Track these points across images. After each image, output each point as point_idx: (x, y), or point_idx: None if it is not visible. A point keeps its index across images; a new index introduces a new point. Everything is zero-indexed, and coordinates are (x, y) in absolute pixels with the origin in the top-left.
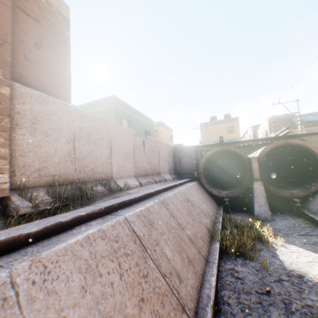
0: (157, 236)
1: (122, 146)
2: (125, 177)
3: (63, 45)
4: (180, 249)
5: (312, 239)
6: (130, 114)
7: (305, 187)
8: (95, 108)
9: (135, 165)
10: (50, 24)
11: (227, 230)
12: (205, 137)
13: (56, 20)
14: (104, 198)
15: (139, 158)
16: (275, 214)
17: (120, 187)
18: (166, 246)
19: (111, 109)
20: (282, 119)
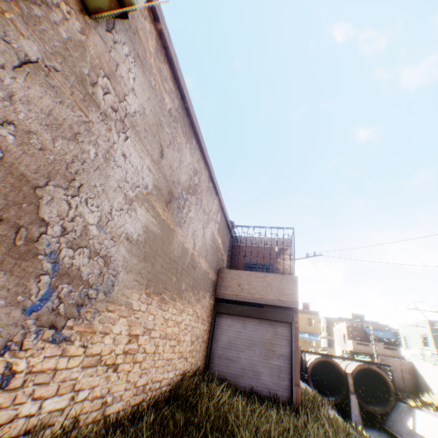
0: None
1: None
2: None
3: None
4: None
5: None
6: None
7: (383, 405)
8: None
9: None
10: None
11: None
12: None
13: None
14: None
15: None
16: (364, 425)
17: None
18: None
19: None
20: (358, 327)
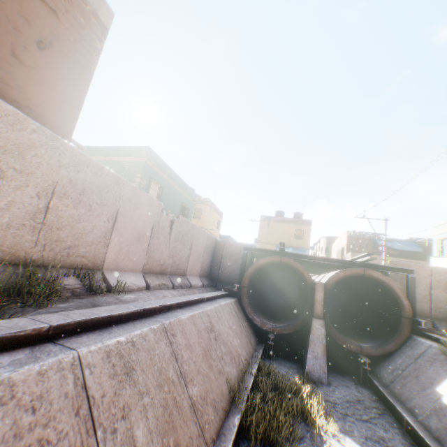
0: (131, 397)
1: (136, 222)
2: (126, 270)
3: (86, 58)
4: (166, 427)
5: (378, 431)
6: (166, 178)
7: (380, 342)
8: (116, 156)
9: (148, 254)
10: (75, 24)
11: (259, 392)
12: (264, 236)
13: (88, 23)
14: (73, 299)
15: (159, 245)
16: (333, 374)
17: (111, 286)
18: (141, 420)
19: (140, 164)
20: (365, 238)
